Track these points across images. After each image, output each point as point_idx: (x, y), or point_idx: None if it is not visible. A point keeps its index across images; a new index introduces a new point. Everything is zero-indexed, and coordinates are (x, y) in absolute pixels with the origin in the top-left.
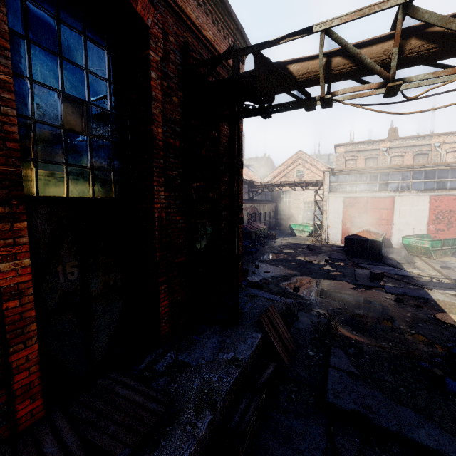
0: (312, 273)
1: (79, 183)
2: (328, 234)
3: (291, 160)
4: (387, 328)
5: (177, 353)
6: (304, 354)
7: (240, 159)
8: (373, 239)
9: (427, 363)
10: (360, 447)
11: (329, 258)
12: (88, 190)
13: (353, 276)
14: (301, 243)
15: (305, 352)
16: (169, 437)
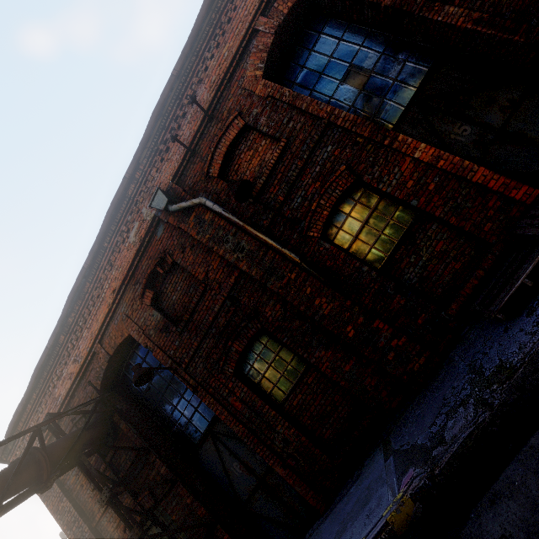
0: None
1: (400, 95)
2: None
3: None
4: None
5: None
6: None
7: None
8: None
9: None
10: None
11: None
12: (409, 91)
13: None
14: None
15: None
16: None
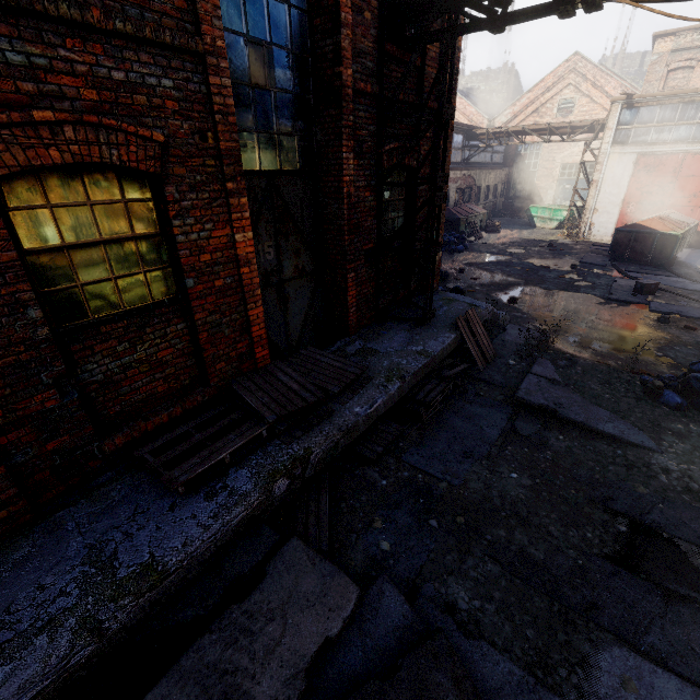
0: (544, 282)
1: (268, 153)
2: (591, 223)
3: (553, 77)
4: (624, 349)
5: (365, 342)
6: (503, 363)
7: (451, 106)
8: (667, 231)
9: (653, 377)
10: (539, 430)
11: (579, 263)
12: (276, 161)
13: (607, 288)
14: (540, 239)
15: (505, 361)
16: (366, 390)
